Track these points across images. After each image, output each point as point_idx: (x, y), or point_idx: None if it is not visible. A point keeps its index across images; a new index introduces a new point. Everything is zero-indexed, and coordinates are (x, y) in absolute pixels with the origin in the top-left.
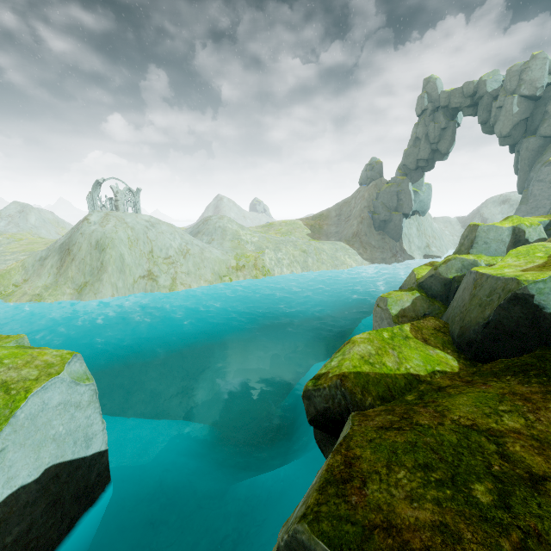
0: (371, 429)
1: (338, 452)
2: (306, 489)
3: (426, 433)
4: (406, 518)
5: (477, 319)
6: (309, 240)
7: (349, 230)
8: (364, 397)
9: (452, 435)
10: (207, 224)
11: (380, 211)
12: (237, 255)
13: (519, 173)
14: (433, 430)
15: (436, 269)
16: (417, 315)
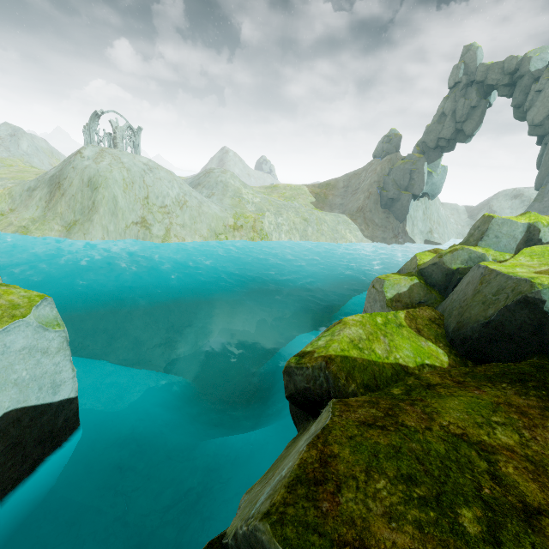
0: (353, 423)
1: (314, 446)
2: (274, 455)
3: (412, 438)
4: (382, 541)
5: (477, 317)
6: (312, 209)
7: (354, 204)
8: (348, 383)
9: (440, 443)
10: (209, 176)
11: (389, 188)
12: (236, 214)
13: (541, 168)
14: (420, 434)
15: (440, 258)
16: (411, 302)
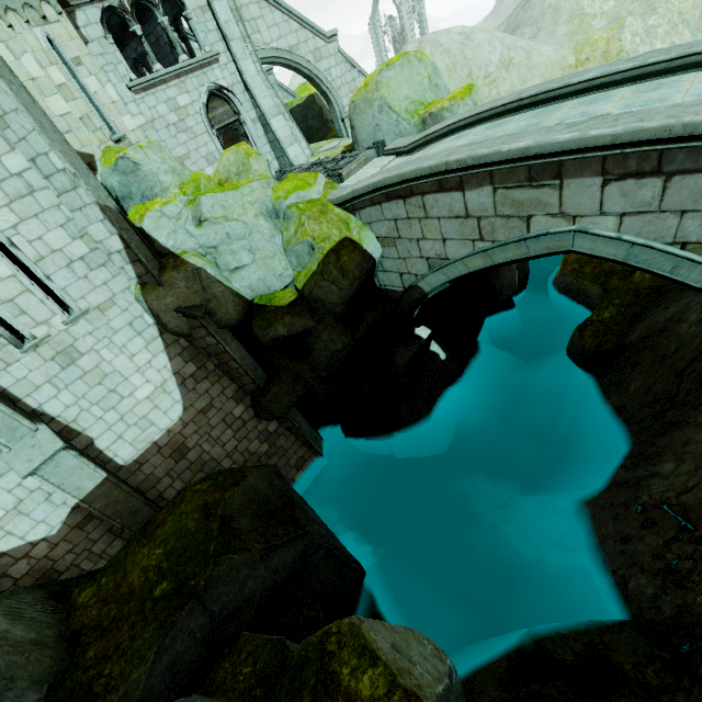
0: None
1: None
2: None
3: None
4: None
5: None
6: None
7: None
8: None
9: None
10: (530, 7)
11: None
12: (577, 45)
13: None
14: None
15: None
16: None
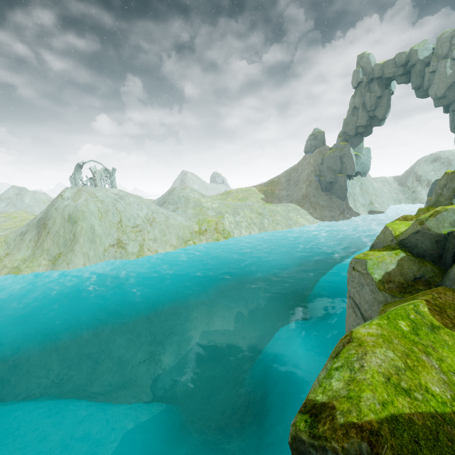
0: None
1: None
2: None
3: None
4: None
5: None
6: (263, 204)
7: (298, 193)
8: None
9: None
10: (172, 194)
11: (325, 174)
12: (199, 220)
13: None
14: None
15: (422, 224)
16: (405, 279)
